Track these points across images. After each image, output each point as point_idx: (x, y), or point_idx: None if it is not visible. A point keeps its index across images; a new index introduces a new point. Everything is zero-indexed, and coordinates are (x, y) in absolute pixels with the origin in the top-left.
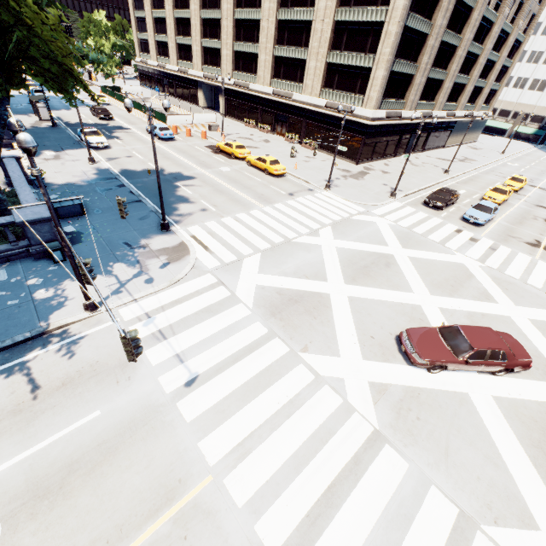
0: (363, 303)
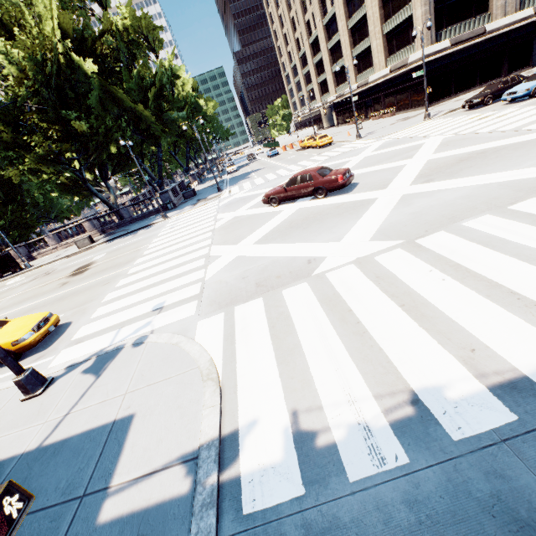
0: None
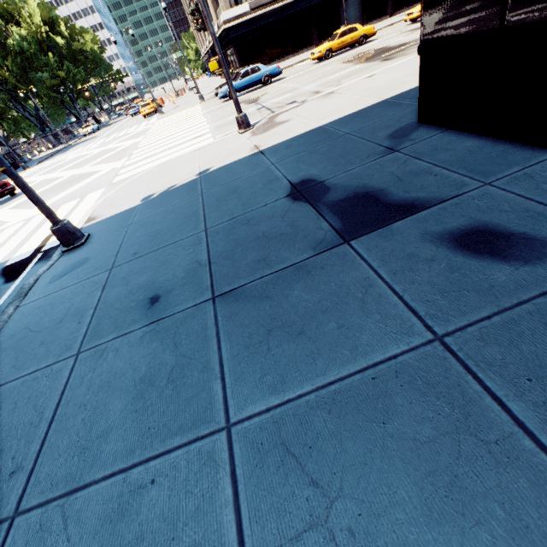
0: None
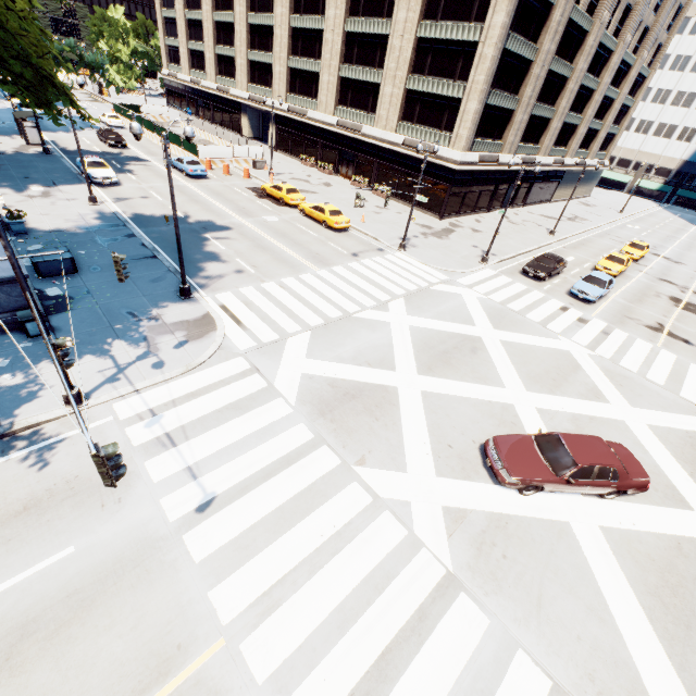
0: (441, 400)
